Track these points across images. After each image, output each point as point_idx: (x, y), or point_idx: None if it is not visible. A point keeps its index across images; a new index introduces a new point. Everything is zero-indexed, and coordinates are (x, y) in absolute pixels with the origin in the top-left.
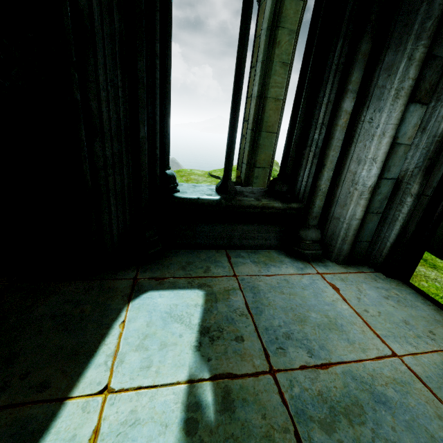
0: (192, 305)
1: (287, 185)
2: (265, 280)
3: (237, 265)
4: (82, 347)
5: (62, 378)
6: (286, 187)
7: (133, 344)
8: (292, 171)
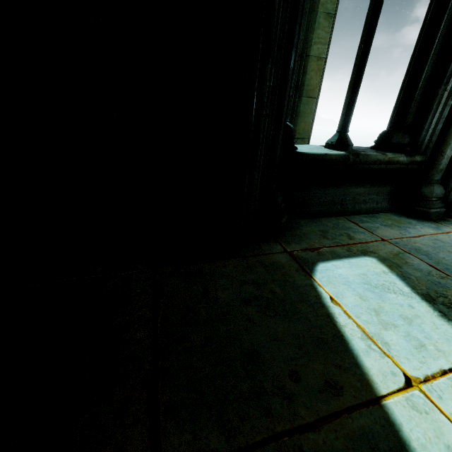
0: (381, 273)
1: (408, 135)
2: (419, 242)
3: (373, 230)
4: (321, 333)
5: (344, 374)
6: (407, 138)
7: (373, 322)
8: (413, 119)
